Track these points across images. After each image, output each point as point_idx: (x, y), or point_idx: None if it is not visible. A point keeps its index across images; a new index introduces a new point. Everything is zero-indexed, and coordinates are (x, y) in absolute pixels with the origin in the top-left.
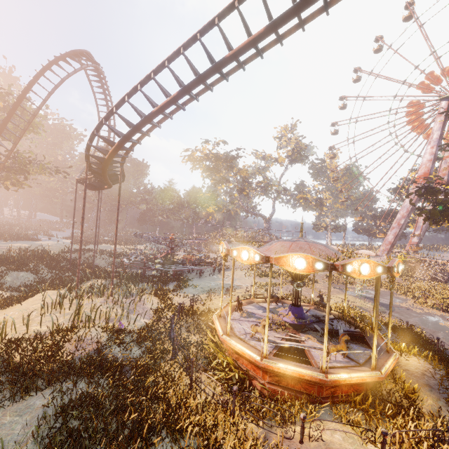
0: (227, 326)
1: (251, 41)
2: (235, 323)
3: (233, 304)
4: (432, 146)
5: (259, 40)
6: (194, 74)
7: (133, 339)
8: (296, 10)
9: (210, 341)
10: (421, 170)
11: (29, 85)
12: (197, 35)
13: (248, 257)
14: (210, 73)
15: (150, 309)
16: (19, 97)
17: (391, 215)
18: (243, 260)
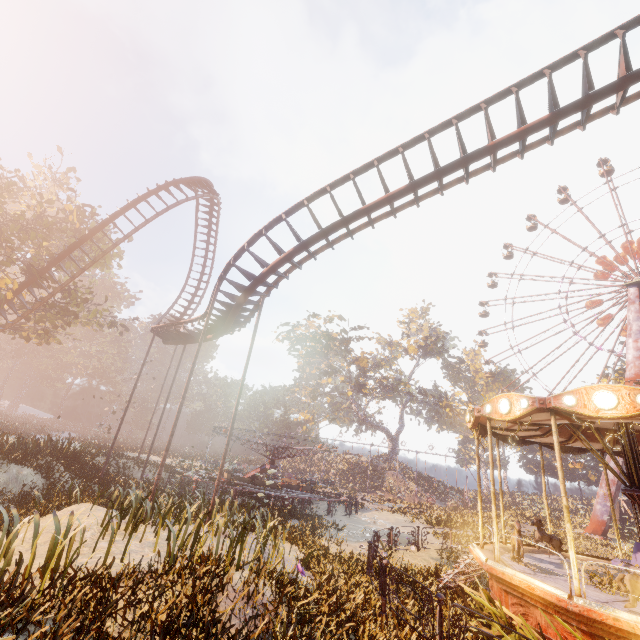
0: (573, 574)
1: (528, 128)
2: (545, 580)
3: (484, 547)
4: (635, 340)
5: (540, 128)
6: (435, 165)
7: (326, 609)
8: (595, 97)
9: (500, 627)
10: (629, 370)
11: (135, 201)
12: (450, 121)
13: (617, 402)
14: (461, 163)
15: (299, 554)
16: (116, 212)
17: None
18: (599, 411)
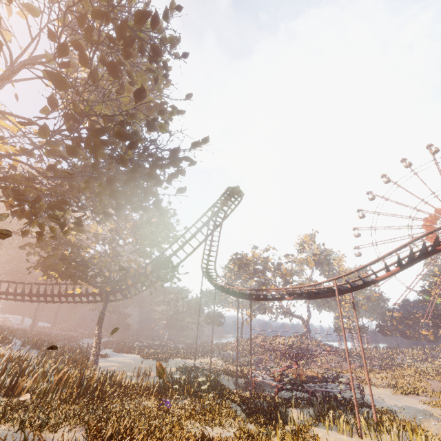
0: None
1: None
2: None
3: None
4: None
5: None
6: None
7: None
8: None
9: None
10: None
11: (218, 211)
12: None
13: None
14: None
15: None
16: (209, 219)
17: (437, 317)
18: None
